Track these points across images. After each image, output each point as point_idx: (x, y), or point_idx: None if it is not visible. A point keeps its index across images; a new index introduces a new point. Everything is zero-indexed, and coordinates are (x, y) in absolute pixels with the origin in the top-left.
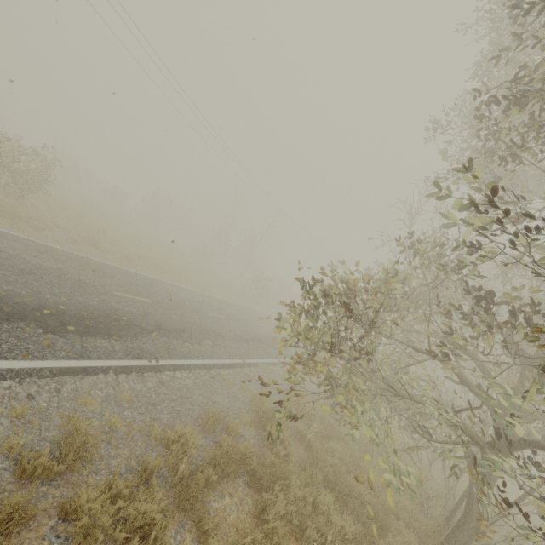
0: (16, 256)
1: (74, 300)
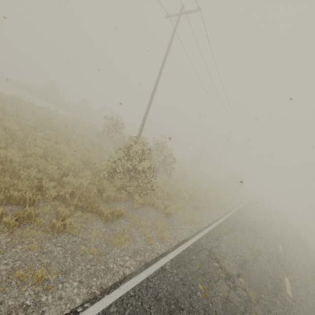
0: (261, 251)
1: (306, 278)
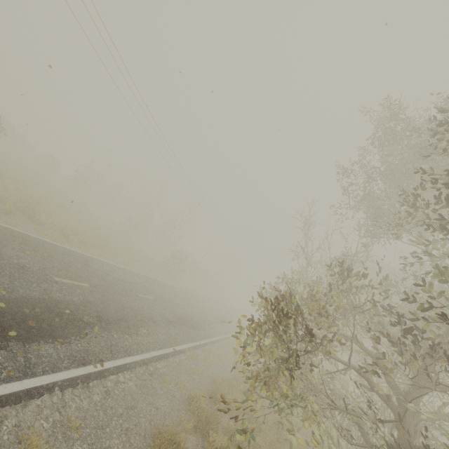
0: None
1: (14, 292)
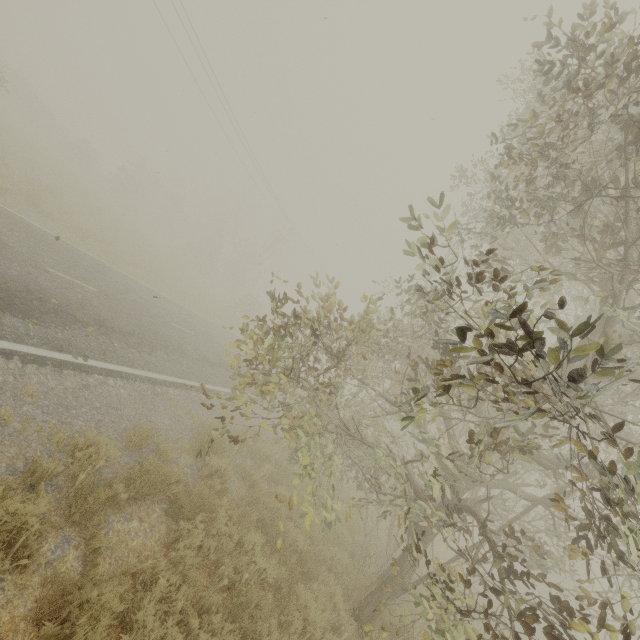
0: None
1: None
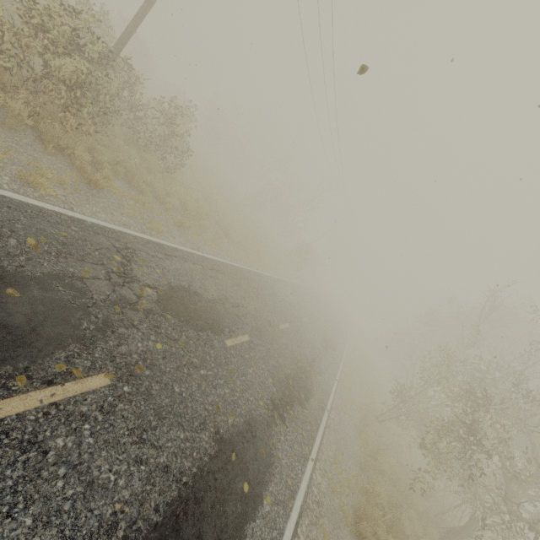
0: (243, 307)
1: (283, 355)
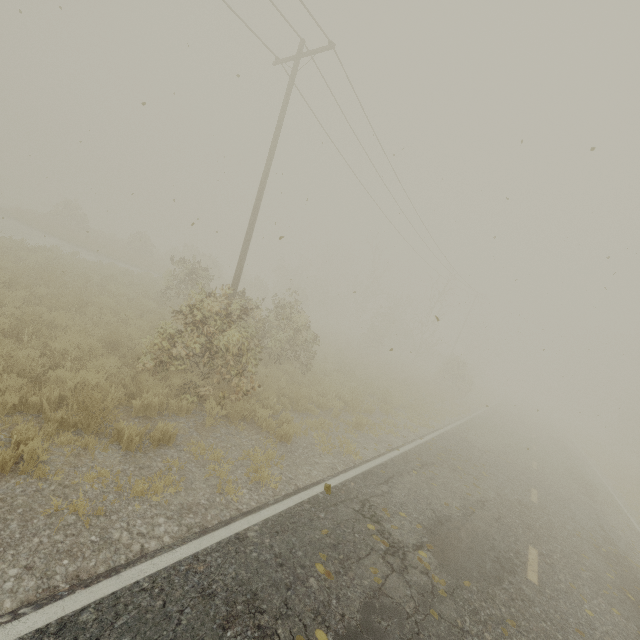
0: (487, 501)
1: (580, 550)
